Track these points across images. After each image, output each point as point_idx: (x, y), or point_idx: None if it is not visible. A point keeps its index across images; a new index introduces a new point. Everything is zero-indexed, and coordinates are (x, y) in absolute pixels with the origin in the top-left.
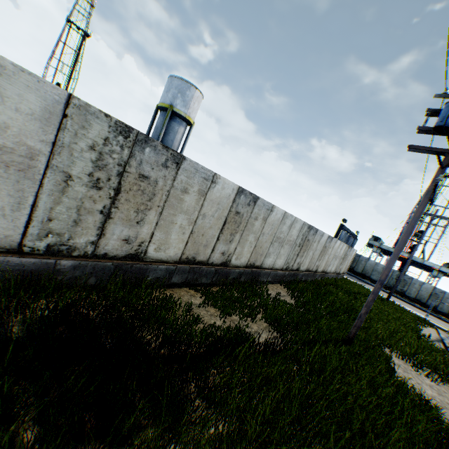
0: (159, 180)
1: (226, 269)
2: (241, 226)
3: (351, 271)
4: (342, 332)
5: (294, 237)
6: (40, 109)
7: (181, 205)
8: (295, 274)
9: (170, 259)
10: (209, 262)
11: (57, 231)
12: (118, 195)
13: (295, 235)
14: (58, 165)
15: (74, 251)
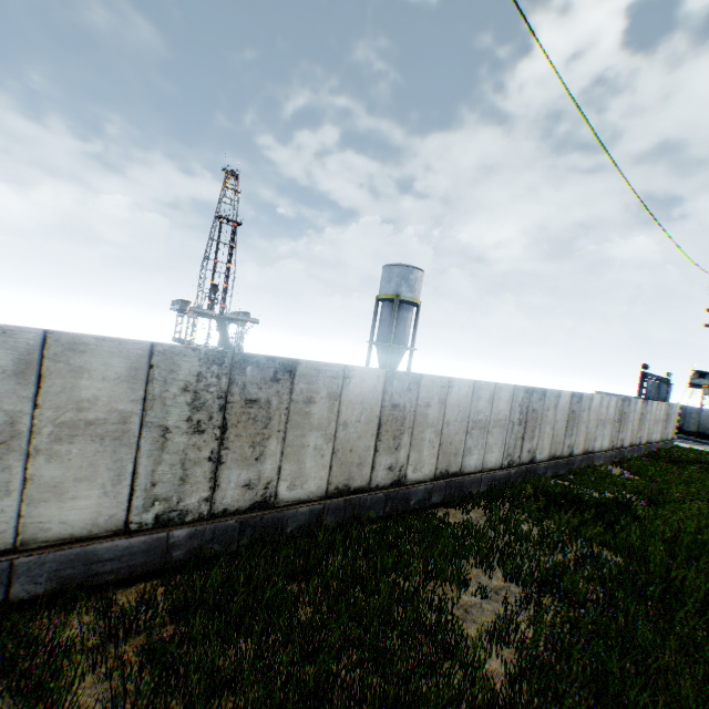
0: (538, 409)
1: (571, 459)
2: (575, 421)
3: (678, 433)
4: (701, 495)
5: (611, 415)
6: (508, 397)
7: (546, 419)
8: (620, 452)
9: (544, 459)
10: (561, 456)
11: (510, 453)
12: (525, 425)
13: (611, 413)
14: (511, 419)
15: (513, 463)
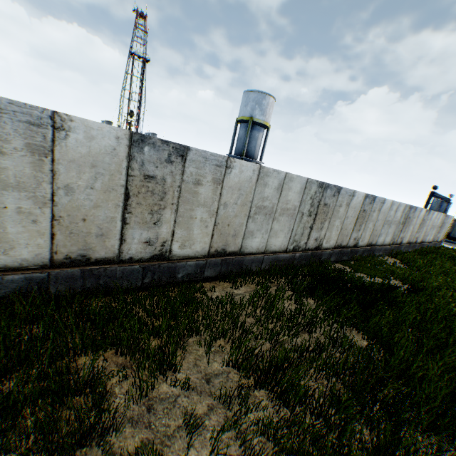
0: (330, 204)
1: (356, 249)
2: (365, 219)
3: (446, 238)
4: (455, 284)
5: (398, 218)
6: (299, 189)
7: (338, 214)
8: (398, 247)
9: (330, 247)
10: (347, 246)
11: (296, 240)
12: (315, 217)
13: (398, 216)
14: (300, 210)
15: (299, 248)
